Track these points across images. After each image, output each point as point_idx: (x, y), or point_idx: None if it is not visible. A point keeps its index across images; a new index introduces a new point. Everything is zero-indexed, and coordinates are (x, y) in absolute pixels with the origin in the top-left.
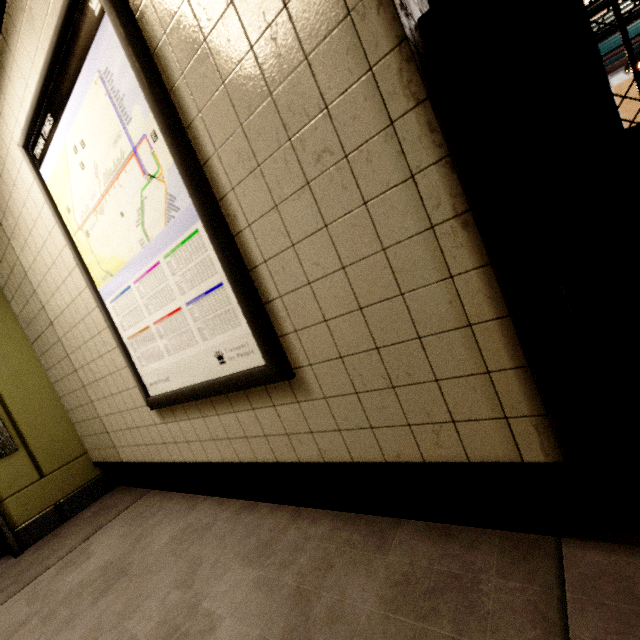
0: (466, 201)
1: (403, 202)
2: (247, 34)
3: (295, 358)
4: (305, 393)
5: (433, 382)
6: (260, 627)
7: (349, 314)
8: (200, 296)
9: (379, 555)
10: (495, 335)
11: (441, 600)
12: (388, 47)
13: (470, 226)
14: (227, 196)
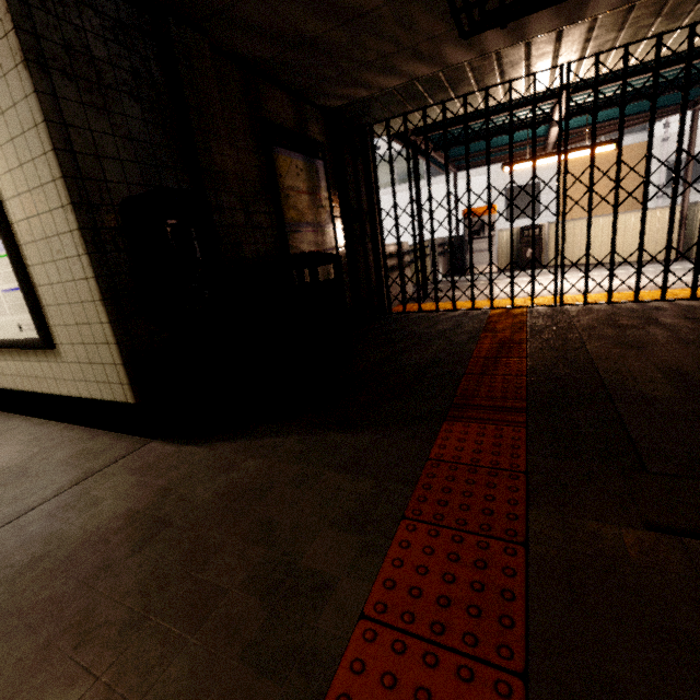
0: (102, 297)
1: (86, 287)
2: (28, 184)
3: (55, 339)
4: (61, 358)
5: (102, 364)
6: (7, 463)
7: (73, 325)
8: (9, 290)
9: (85, 443)
10: (115, 350)
11: (90, 455)
12: (76, 228)
13: (104, 306)
14: (22, 246)
